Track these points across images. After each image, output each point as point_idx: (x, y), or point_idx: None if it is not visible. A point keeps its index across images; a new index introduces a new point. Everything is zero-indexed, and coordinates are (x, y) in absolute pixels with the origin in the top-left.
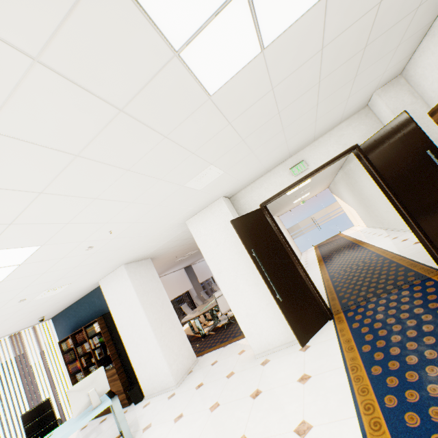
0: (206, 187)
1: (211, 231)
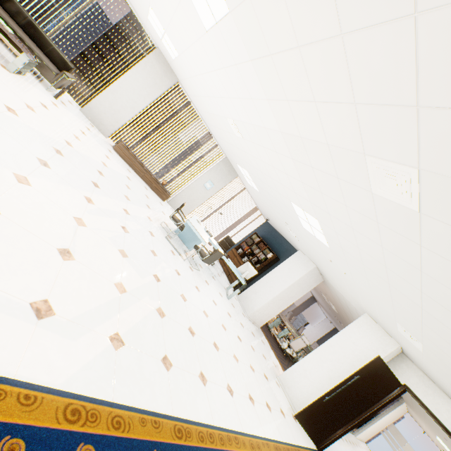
0: (402, 335)
1: (364, 337)
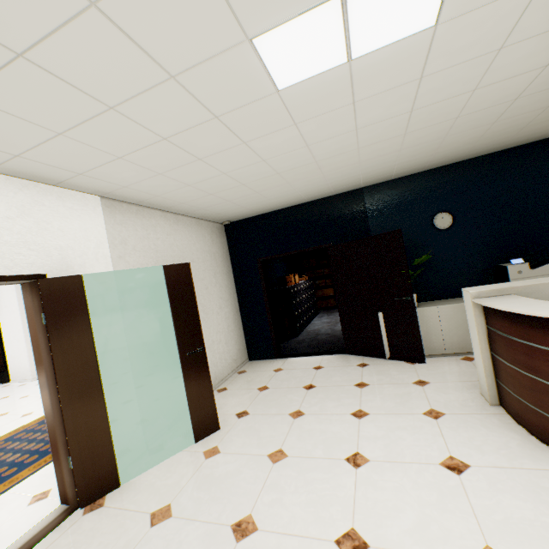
0: None
1: None
